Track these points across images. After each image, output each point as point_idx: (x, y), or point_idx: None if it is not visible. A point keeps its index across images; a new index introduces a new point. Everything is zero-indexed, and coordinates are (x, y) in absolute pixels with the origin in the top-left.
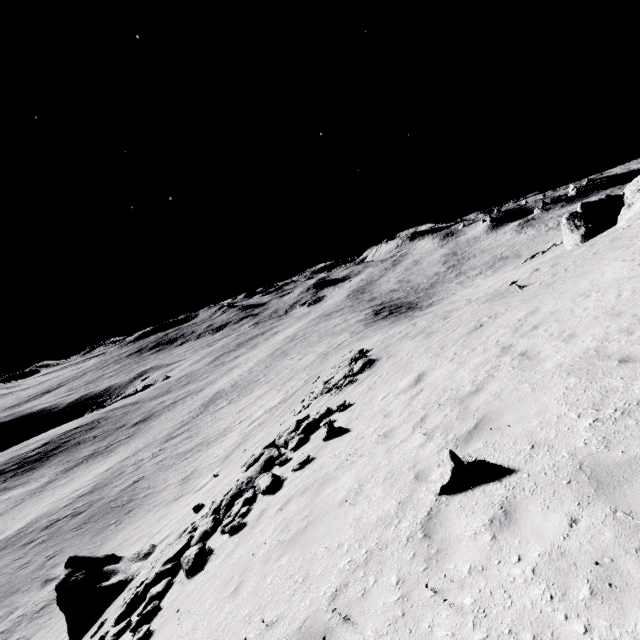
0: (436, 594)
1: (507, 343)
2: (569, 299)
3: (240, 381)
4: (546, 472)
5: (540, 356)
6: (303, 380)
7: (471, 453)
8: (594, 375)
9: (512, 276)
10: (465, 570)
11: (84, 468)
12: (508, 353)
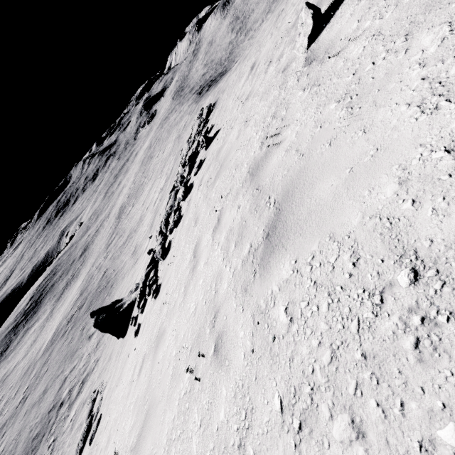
0: (339, 54)
1: None
2: None
3: (131, 191)
4: None
5: None
6: (173, 160)
7: None
8: None
9: None
10: (355, 26)
11: (67, 292)
12: None
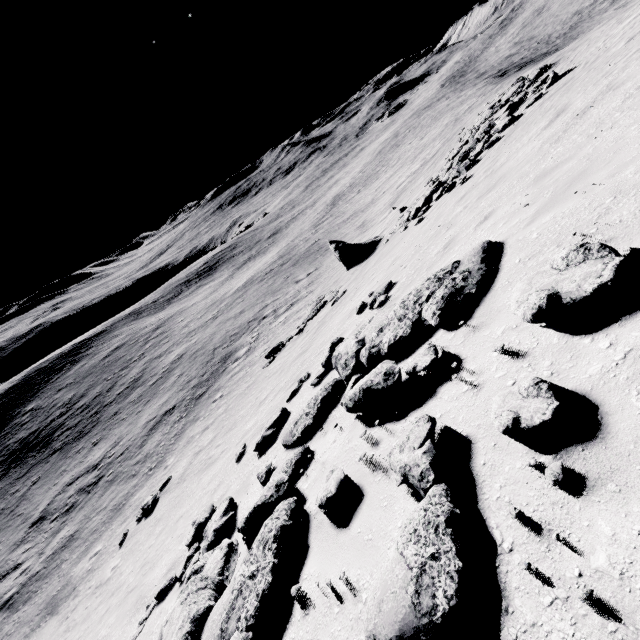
0: None
1: None
2: None
3: (356, 181)
4: None
5: None
6: (439, 144)
7: None
8: None
9: None
10: None
11: (252, 263)
12: None
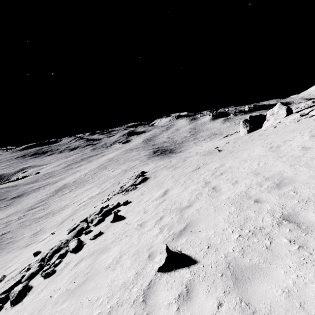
0: None
1: (208, 180)
2: (238, 161)
3: (78, 179)
4: (212, 266)
5: (221, 191)
6: (112, 183)
7: (179, 245)
8: (243, 207)
9: (217, 144)
10: None
11: None
12: (207, 186)
